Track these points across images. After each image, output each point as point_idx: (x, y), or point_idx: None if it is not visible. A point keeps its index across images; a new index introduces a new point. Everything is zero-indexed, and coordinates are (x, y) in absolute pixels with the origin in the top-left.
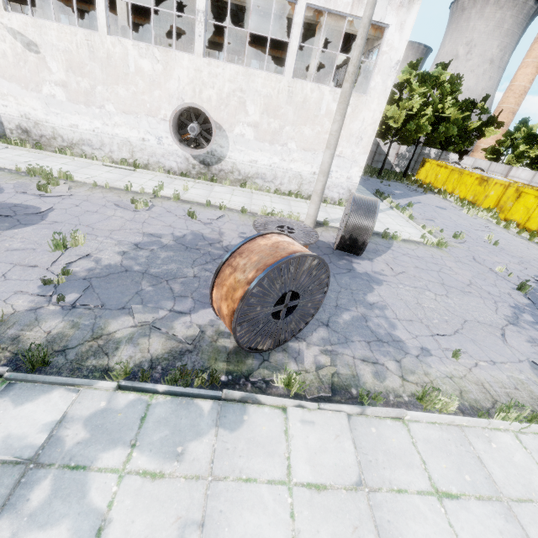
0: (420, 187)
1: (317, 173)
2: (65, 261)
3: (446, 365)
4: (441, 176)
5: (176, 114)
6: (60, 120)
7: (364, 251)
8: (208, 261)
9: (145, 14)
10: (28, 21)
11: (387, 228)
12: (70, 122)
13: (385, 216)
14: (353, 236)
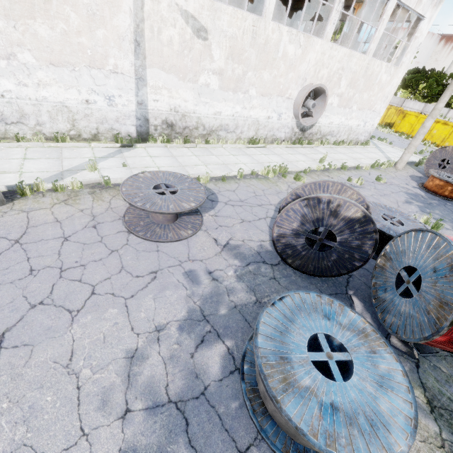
0: None
1: (359, 125)
2: (450, 235)
3: None
4: None
5: (304, 94)
6: (206, 109)
7: None
8: (448, 209)
9: None
10: (204, 3)
11: (422, 158)
12: (215, 110)
13: (383, 146)
14: None
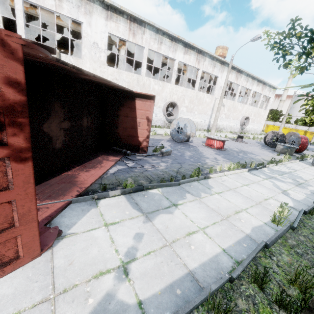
0: None
1: (257, 128)
2: None
3: None
4: None
5: (243, 118)
6: (221, 123)
7: None
8: None
9: (157, 75)
10: (225, 100)
11: None
12: (222, 123)
13: None
14: None
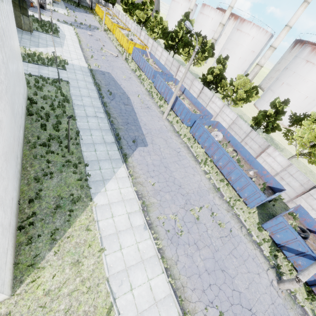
0: (92, 13)
1: None
2: None
3: (48, 17)
4: (98, 10)
5: None
6: None
7: (47, 11)
8: None
9: None
10: None
11: (55, 9)
12: None
13: (62, 11)
14: (41, 4)
